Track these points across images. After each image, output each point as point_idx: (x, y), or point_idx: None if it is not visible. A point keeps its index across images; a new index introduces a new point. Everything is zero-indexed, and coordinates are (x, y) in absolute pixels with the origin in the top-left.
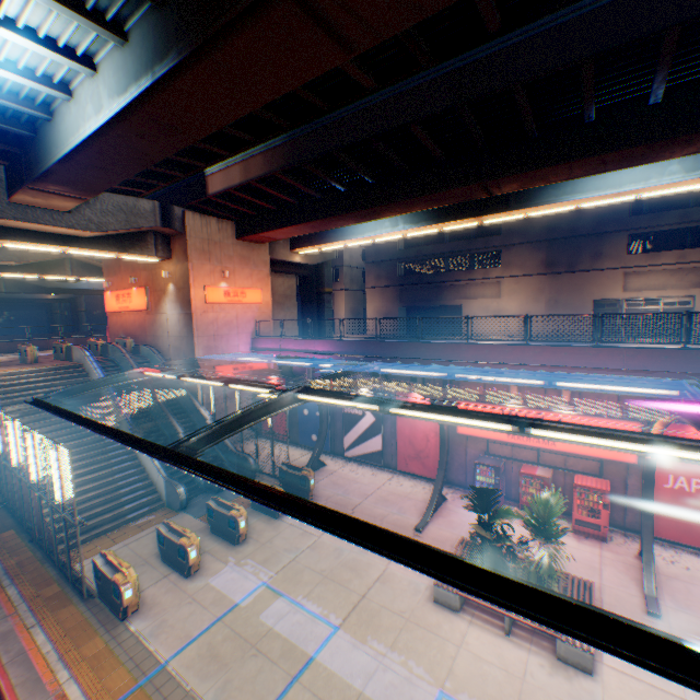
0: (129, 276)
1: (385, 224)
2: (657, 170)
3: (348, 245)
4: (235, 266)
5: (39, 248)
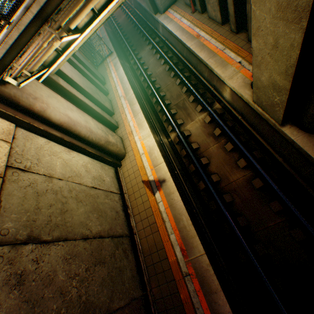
0: None
1: None
2: None
3: None
4: None
5: None
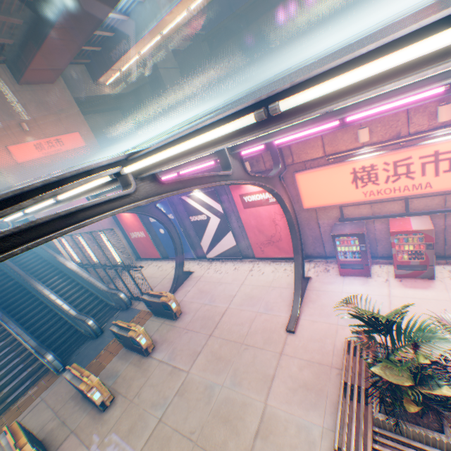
0: None
1: (161, 2)
2: None
3: (141, 53)
4: (34, 115)
5: None
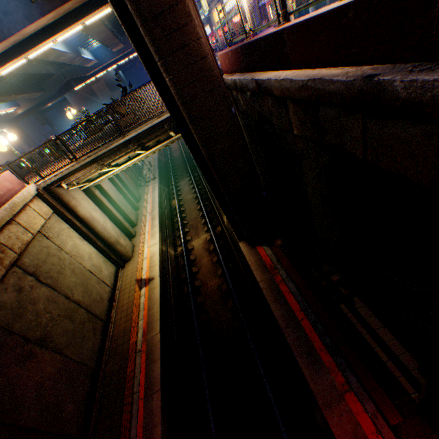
0: None
1: None
2: (2, 106)
3: None
4: None
5: (12, 68)
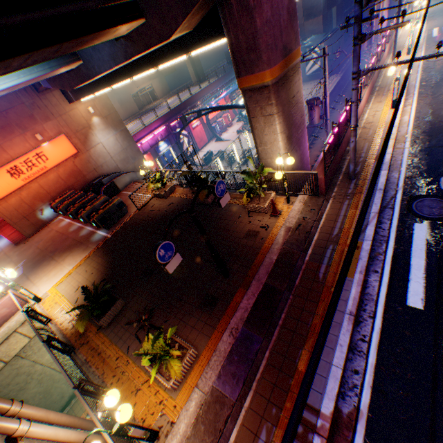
0: (17, 139)
1: None
2: None
3: None
4: None
5: (120, 84)
